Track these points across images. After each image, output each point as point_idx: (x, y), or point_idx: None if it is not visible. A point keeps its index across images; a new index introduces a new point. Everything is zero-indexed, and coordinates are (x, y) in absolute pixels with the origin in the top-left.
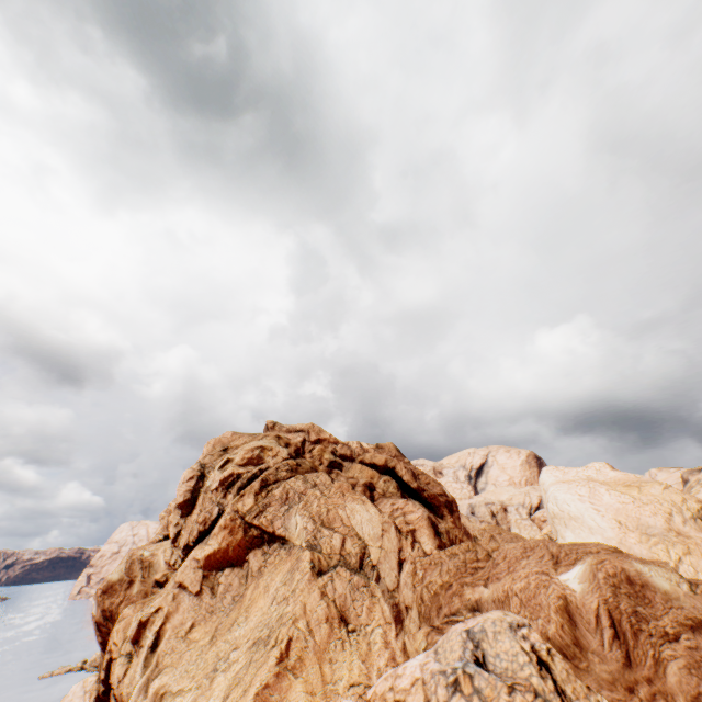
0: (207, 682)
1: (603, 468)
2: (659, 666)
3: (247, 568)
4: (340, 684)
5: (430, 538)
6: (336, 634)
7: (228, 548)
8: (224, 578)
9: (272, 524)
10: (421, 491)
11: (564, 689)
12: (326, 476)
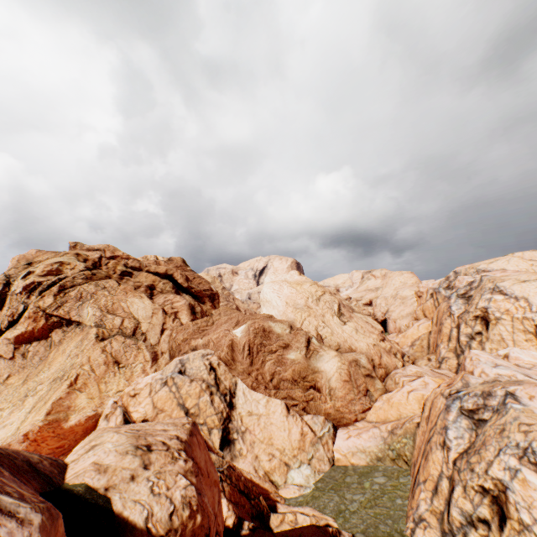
0: (21, 403)
1: (294, 274)
2: (263, 363)
3: (51, 341)
4: (111, 392)
5: (188, 316)
6: (111, 370)
7: (34, 331)
8: (33, 348)
9: (69, 314)
10: (191, 289)
11: (220, 378)
12: (114, 282)
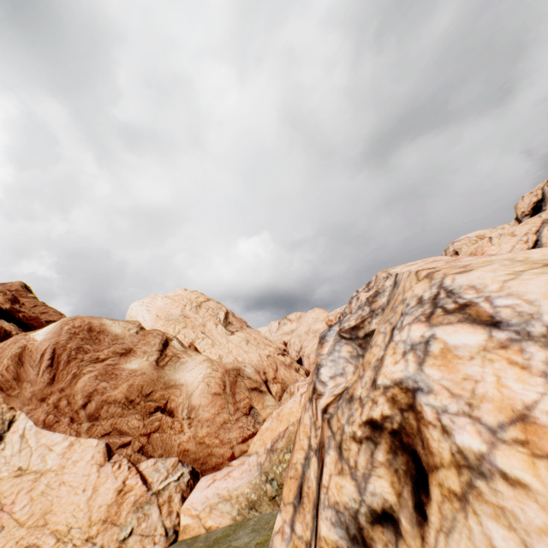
0: None
1: (179, 290)
2: (76, 379)
3: None
4: None
5: None
6: None
7: None
8: None
9: None
10: (16, 313)
11: None
12: None
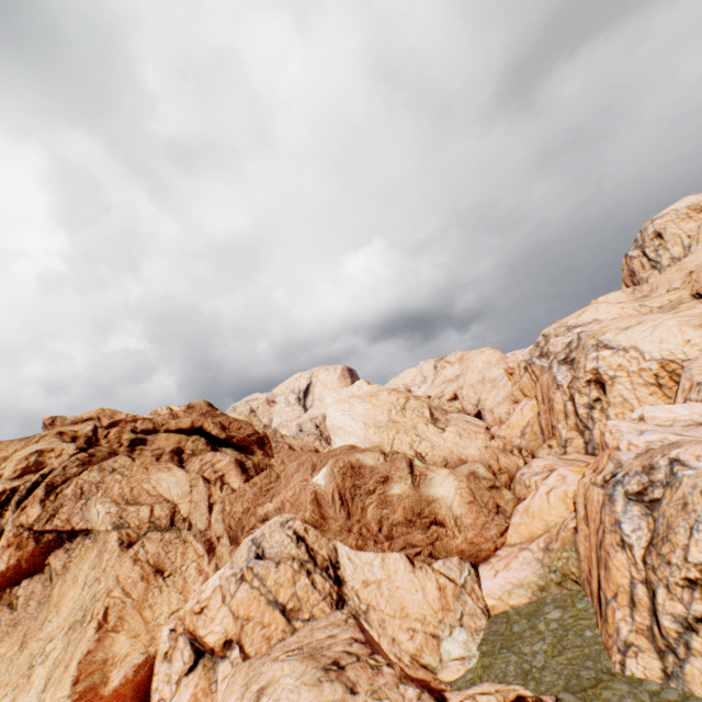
0: (25, 680)
1: (362, 385)
2: (364, 511)
3: (50, 571)
4: (162, 618)
5: (238, 476)
6: (153, 585)
7: (20, 563)
8: (23, 590)
9: (70, 523)
10: (231, 439)
11: (313, 547)
12: (125, 458)
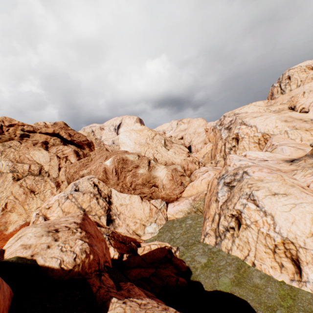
0: None
1: (138, 125)
2: (125, 178)
3: None
4: (33, 209)
5: (75, 158)
6: (29, 196)
7: None
8: None
9: None
10: (73, 141)
11: (101, 189)
12: (17, 142)
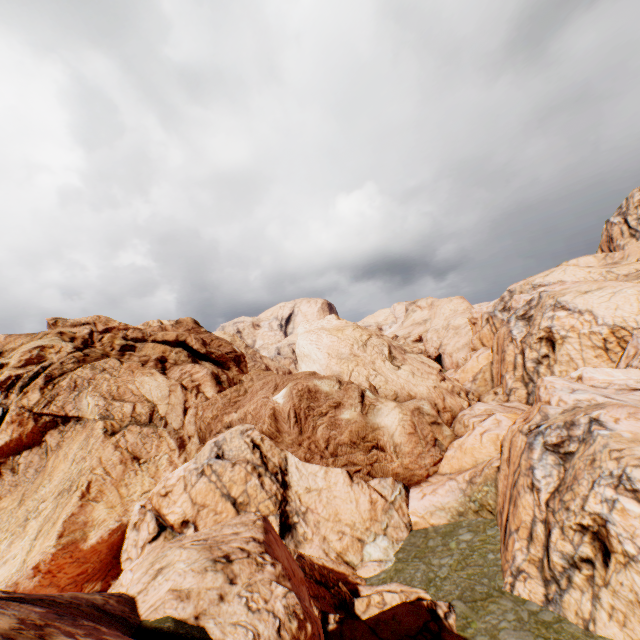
0: (21, 529)
1: (332, 319)
2: (315, 430)
3: (46, 447)
4: (135, 495)
5: (213, 387)
6: (130, 468)
7: (22, 437)
8: (24, 459)
9: (64, 409)
10: (210, 355)
11: (267, 455)
12: (115, 361)
